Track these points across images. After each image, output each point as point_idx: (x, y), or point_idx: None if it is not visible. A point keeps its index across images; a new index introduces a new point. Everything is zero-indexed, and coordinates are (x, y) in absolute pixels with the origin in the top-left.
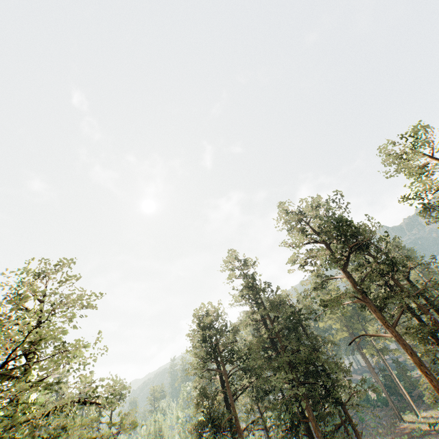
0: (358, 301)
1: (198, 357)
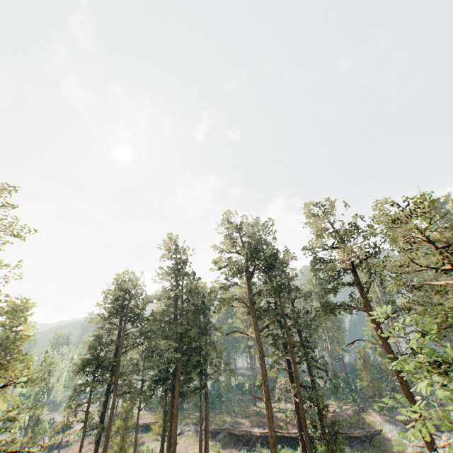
0: (247, 307)
1: (106, 310)
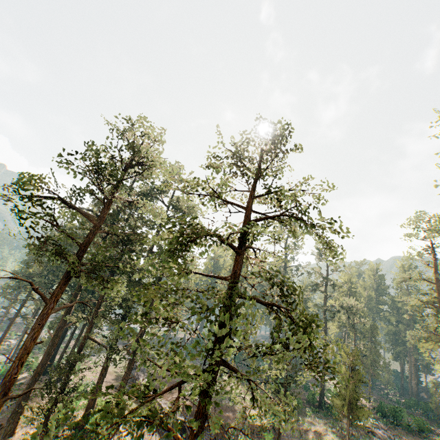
0: None
1: None
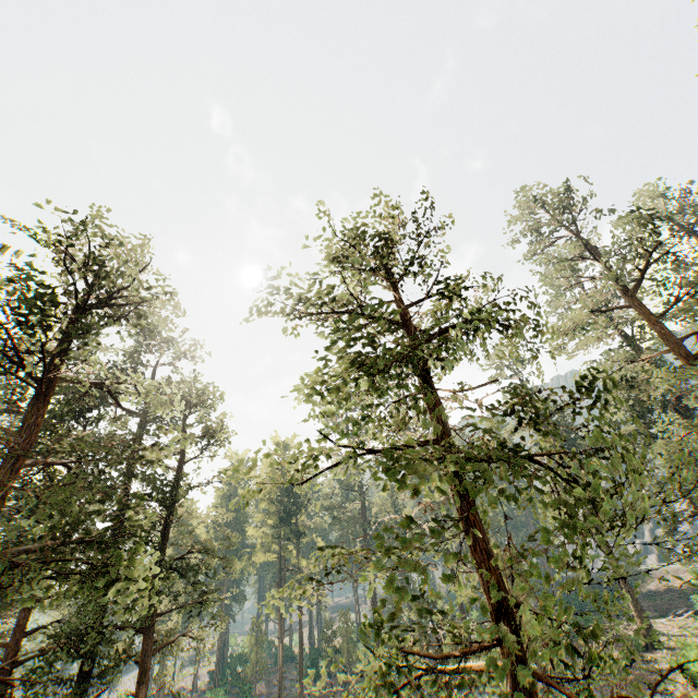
0: None
1: None
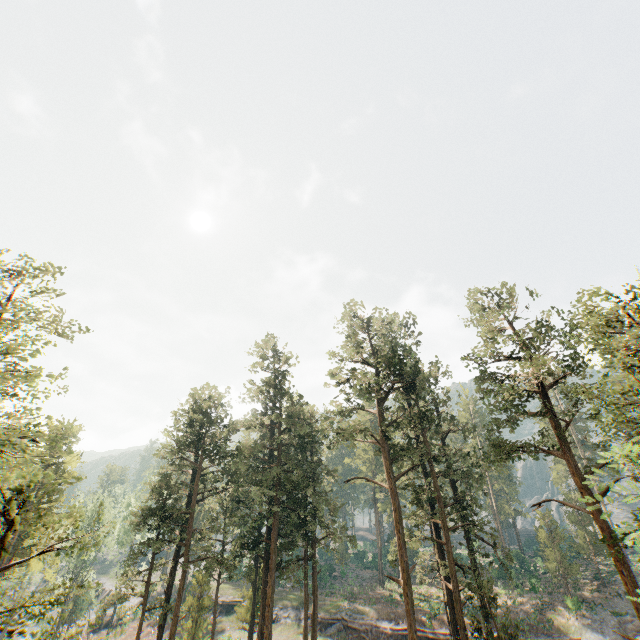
0: (375, 443)
1: (176, 439)
